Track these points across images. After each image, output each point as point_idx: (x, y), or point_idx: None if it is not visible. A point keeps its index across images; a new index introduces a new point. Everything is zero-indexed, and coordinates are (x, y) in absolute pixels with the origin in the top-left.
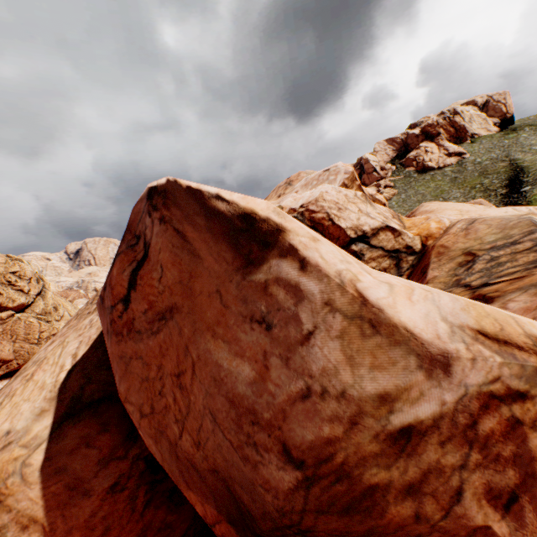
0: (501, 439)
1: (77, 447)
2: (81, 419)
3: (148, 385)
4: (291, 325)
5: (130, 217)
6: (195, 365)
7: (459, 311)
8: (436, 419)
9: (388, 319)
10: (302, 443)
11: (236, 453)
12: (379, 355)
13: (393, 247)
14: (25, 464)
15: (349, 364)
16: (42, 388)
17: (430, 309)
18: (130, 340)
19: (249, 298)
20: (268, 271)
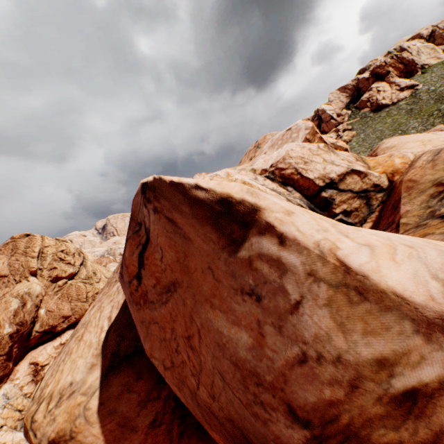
0: None
1: (121, 393)
2: (121, 370)
3: (166, 344)
4: (279, 296)
5: (132, 208)
6: (200, 331)
7: None
8: (442, 381)
9: (374, 285)
10: (305, 404)
11: (246, 410)
12: (370, 321)
13: (360, 188)
14: (86, 408)
15: (340, 330)
16: (90, 346)
17: (417, 267)
18: (146, 308)
19: (237, 273)
20: (250, 248)
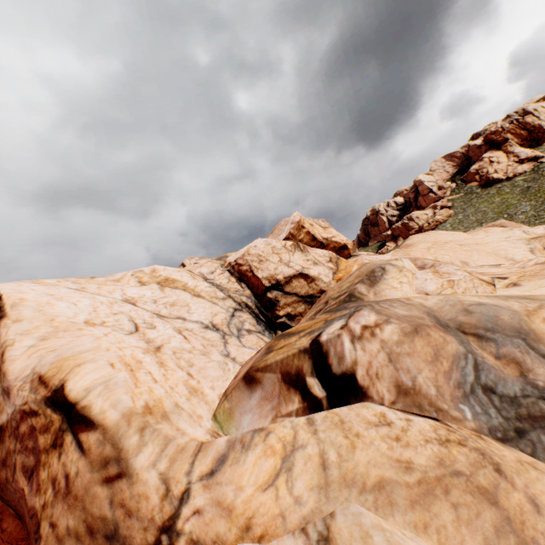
0: (29, 437)
1: None
2: None
3: None
4: None
5: None
6: None
7: (49, 364)
8: (8, 422)
9: (3, 367)
10: None
11: None
12: None
13: (307, 292)
14: None
15: None
16: None
17: (35, 362)
18: None
19: None
20: None
